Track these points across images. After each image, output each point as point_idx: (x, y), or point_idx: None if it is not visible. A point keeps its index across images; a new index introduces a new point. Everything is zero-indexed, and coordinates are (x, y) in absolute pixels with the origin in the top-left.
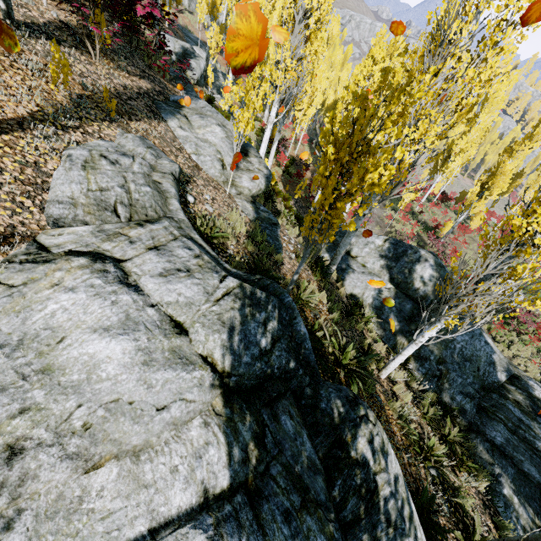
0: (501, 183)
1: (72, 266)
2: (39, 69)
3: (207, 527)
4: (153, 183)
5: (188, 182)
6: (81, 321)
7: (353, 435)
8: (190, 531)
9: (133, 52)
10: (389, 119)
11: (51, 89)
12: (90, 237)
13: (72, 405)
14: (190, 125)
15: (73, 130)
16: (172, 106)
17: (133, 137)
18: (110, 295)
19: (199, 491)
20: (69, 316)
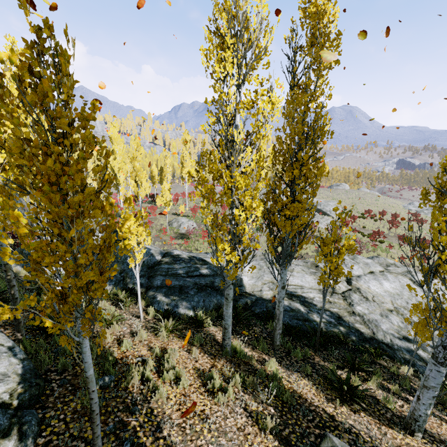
0: (142, 175)
1: None
2: None
3: None
4: None
5: None
6: None
7: None
8: None
9: None
10: None
11: None
12: None
13: None
14: None
15: None
16: None
17: None
18: None
19: None
20: None
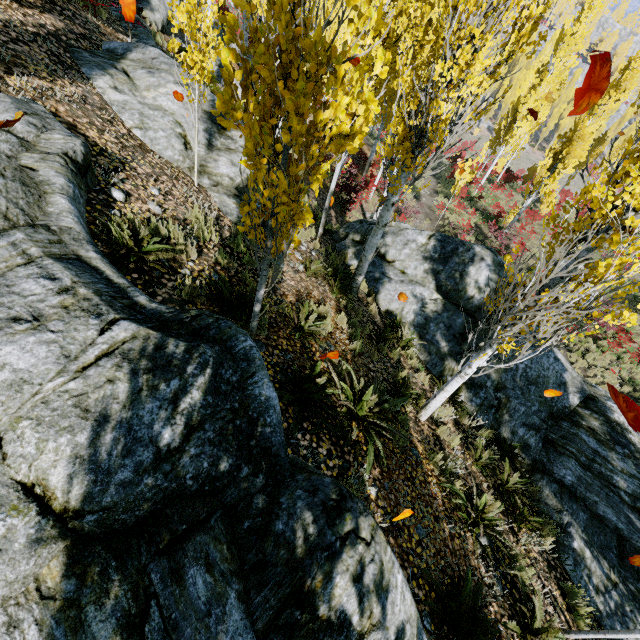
0: (579, 151)
1: None
2: None
3: None
4: (18, 169)
5: (120, 169)
6: None
7: (327, 575)
8: None
9: None
10: None
11: None
12: None
13: None
14: (133, 85)
15: None
16: (102, 57)
17: (0, 97)
18: None
19: None
20: None
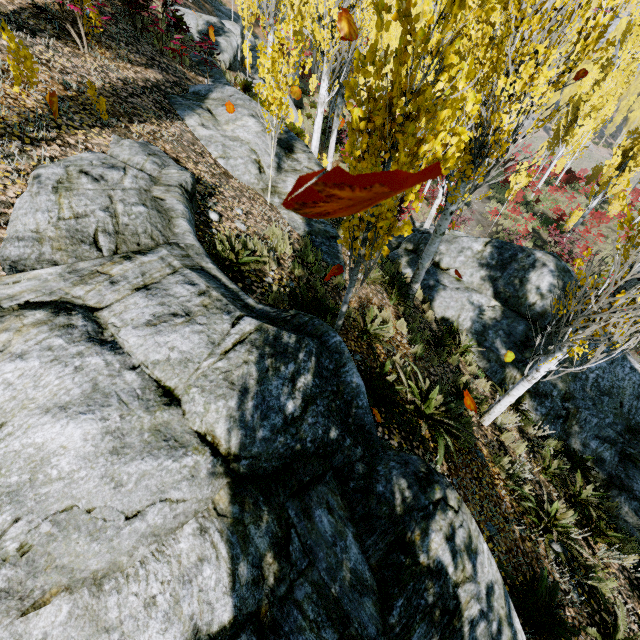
0: None
1: (24, 324)
2: (3, 70)
3: None
4: (152, 200)
5: (212, 194)
6: (29, 399)
7: (423, 531)
8: None
9: (138, 36)
10: (451, 49)
11: (19, 93)
12: (56, 282)
13: (6, 520)
14: (215, 121)
15: (48, 143)
16: (191, 99)
17: (131, 143)
18: (73, 359)
19: (186, 631)
20: (13, 393)
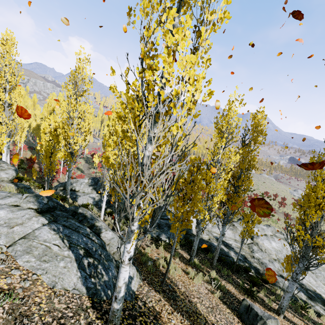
0: None
1: None
2: None
3: (46, 225)
4: None
5: None
6: None
7: (78, 210)
8: (43, 226)
9: None
10: (56, 144)
11: None
12: None
13: None
14: None
15: None
16: None
17: None
18: None
19: (41, 224)
20: None
